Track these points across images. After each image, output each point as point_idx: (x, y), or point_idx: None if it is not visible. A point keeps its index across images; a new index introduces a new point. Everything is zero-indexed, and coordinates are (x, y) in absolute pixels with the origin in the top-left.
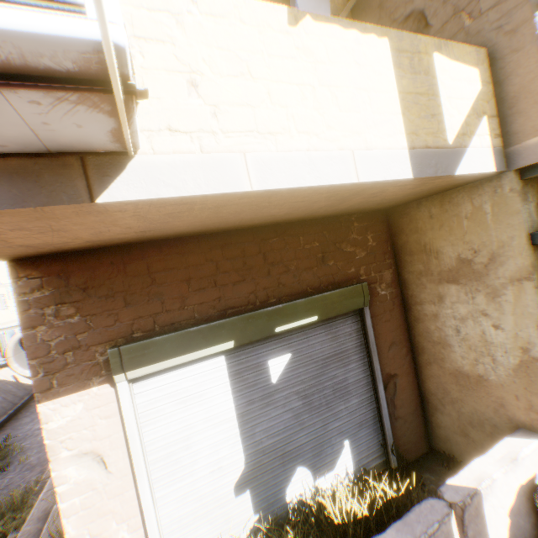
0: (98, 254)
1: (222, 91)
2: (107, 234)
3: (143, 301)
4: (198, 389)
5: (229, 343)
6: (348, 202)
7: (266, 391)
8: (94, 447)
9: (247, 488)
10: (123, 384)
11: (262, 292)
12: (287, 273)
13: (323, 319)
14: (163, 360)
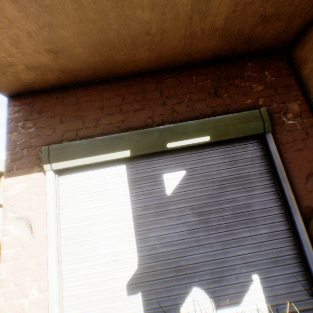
0: (50, 93)
1: None
2: (25, 49)
3: (71, 121)
4: (103, 188)
5: (126, 152)
6: (215, 0)
7: (161, 201)
8: (28, 215)
9: (139, 291)
10: (50, 173)
11: (158, 118)
12: (180, 104)
13: (216, 140)
14: (76, 158)
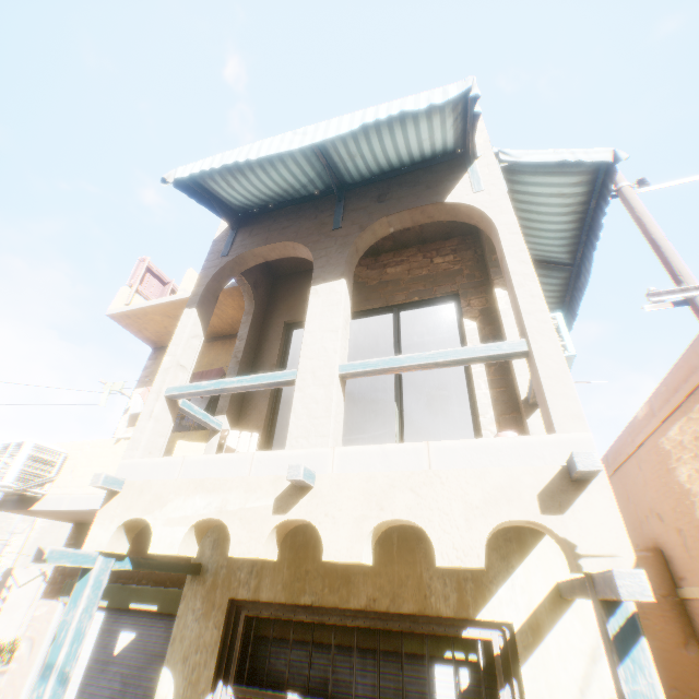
0: None
1: (80, 472)
2: (73, 518)
3: None
4: None
5: (106, 601)
6: None
7: (109, 657)
8: (37, 636)
9: None
10: (62, 603)
11: (143, 572)
12: None
13: (162, 610)
14: None
